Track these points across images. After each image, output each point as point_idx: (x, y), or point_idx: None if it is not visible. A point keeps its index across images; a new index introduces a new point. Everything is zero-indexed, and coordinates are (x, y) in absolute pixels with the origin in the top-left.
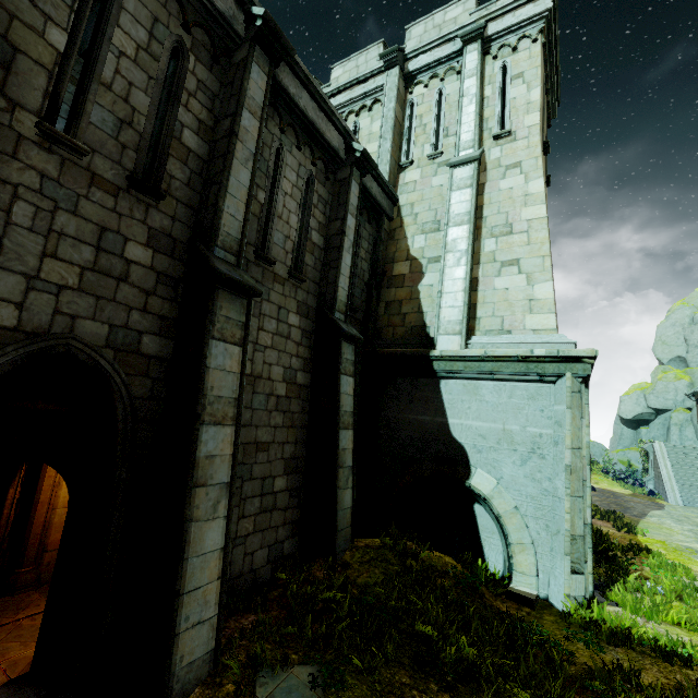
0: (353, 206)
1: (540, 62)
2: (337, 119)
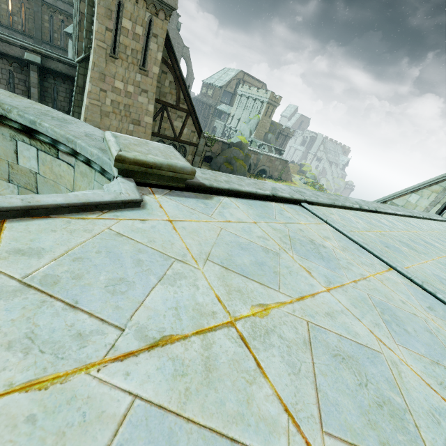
0: (35, 83)
1: (97, 0)
2: (14, 43)
